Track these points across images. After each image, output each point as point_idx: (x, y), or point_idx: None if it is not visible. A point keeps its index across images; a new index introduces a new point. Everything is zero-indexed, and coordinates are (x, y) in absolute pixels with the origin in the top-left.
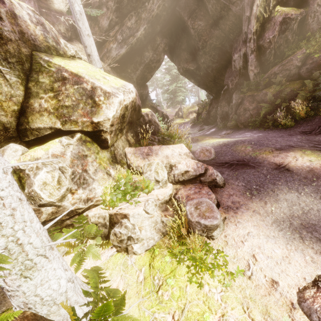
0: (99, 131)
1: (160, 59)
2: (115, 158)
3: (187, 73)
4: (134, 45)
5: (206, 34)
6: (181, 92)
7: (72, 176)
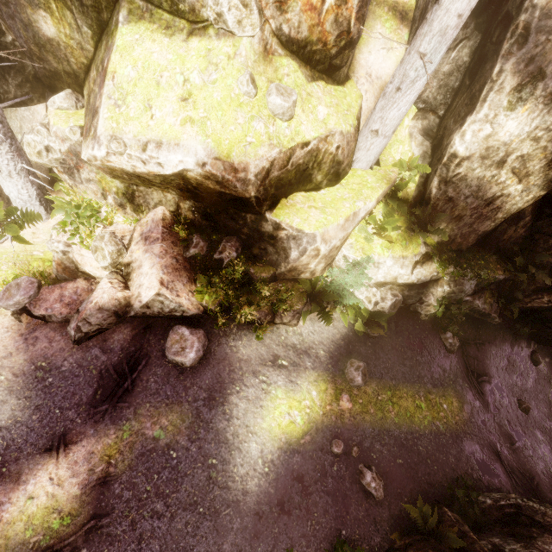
0: None
1: None
2: (131, 196)
3: None
4: None
5: None
6: None
7: (62, 161)
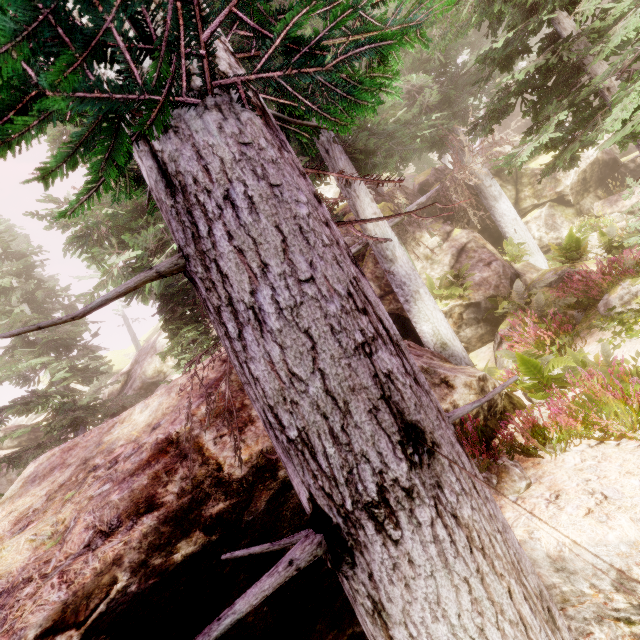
0: (562, 197)
1: None
2: (580, 213)
3: None
4: None
5: None
6: None
7: (546, 226)
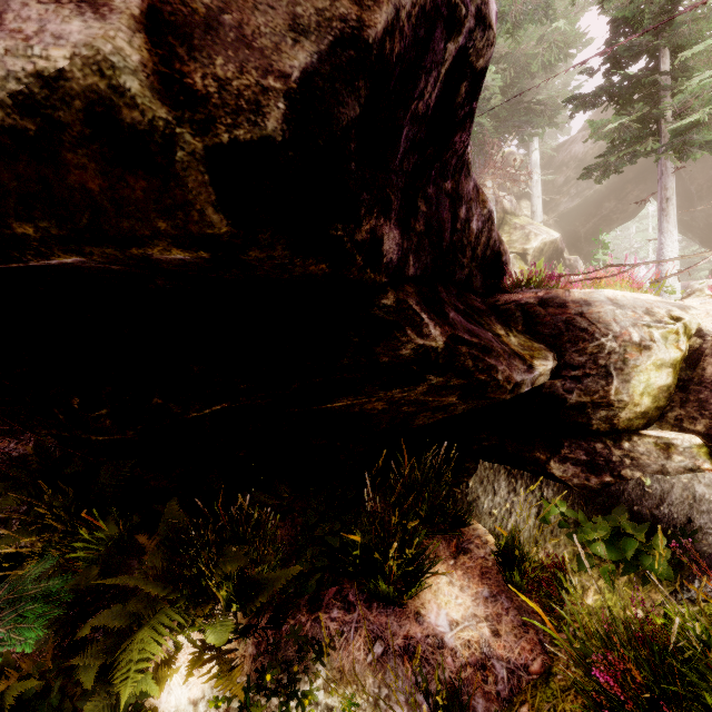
0: (525, 254)
1: (629, 209)
2: None
3: (679, 226)
4: (589, 197)
5: (702, 177)
6: (711, 263)
7: None
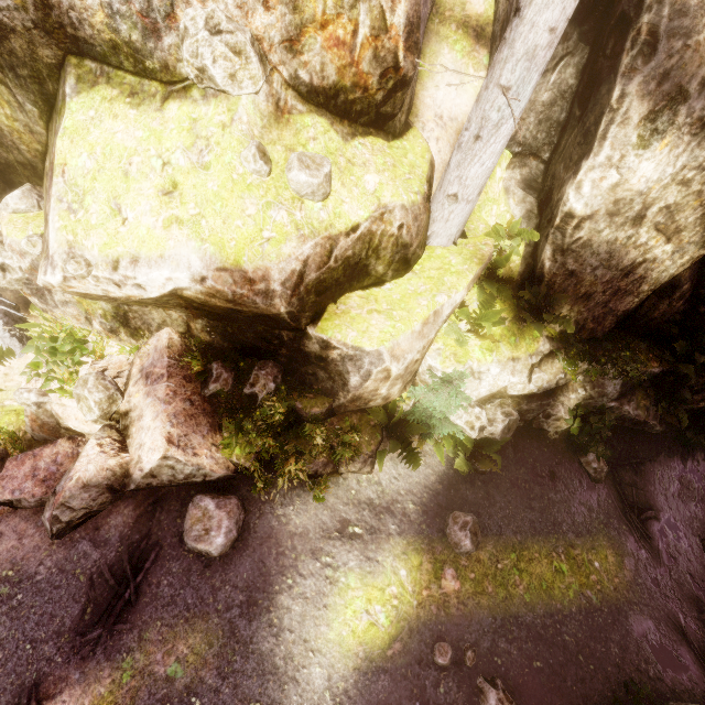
0: None
1: None
2: (125, 318)
3: None
4: None
5: None
6: None
7: (26, 281)
